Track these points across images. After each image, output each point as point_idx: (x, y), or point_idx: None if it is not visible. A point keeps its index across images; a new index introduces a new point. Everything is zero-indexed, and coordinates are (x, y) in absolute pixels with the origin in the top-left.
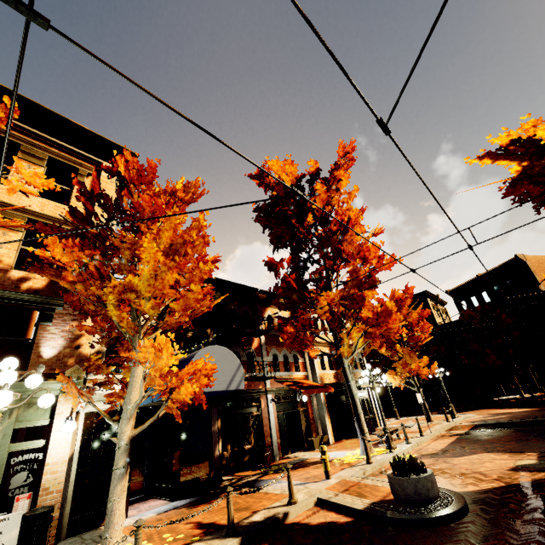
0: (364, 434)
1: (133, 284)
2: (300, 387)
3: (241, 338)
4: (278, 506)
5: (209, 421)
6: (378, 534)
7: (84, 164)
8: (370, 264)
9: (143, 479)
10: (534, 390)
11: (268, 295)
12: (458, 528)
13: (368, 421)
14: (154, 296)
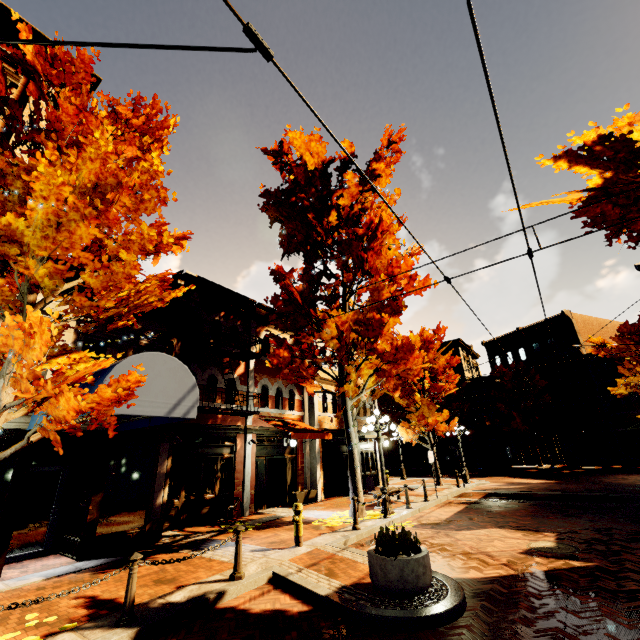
0: (358, 493)
1: (15, 231)
2: (289, 429)
3: (221, 358)
4: (215, 580)
5: (155, 459)
6: (337, 636)
7: (6, 67)
8: (398, 285)
9: (46, 528)
10: (554, 461)
11: (269, 312)
12: (448, 635)
13: (368, 477)
14: (54, 258)
